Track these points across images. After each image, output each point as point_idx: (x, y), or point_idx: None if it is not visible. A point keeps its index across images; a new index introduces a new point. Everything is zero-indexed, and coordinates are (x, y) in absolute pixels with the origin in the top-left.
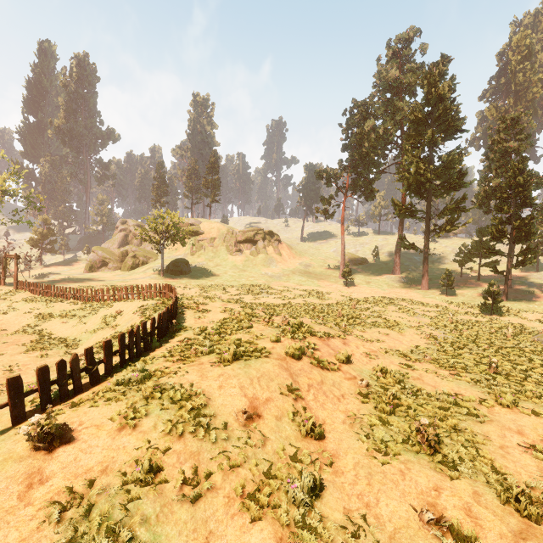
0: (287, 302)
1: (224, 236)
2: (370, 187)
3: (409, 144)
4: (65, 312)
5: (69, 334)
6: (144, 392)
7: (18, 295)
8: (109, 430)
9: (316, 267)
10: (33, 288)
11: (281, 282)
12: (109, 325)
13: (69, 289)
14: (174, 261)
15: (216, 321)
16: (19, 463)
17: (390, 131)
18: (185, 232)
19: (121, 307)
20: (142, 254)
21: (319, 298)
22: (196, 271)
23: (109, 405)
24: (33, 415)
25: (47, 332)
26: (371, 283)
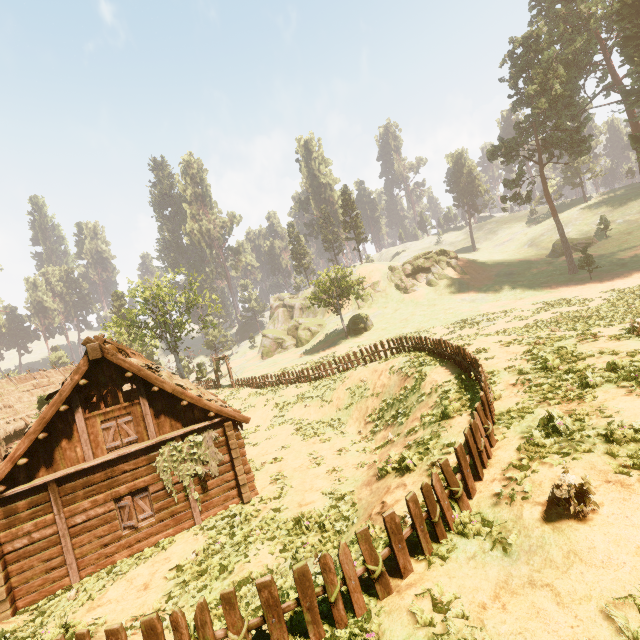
0: (533, 321)
1: (388, 275)
2: (576, 137)
3: (632, 49)
4: (299, 396)
5: (321, 416)
6: (618, 436)
7: (241, 393)
8: (636, 484)
9: (521, 273)
10: (251, 382)
11: (489, 303)
12: (363, 396)
13: (287, 374)
14: (353, 319)
15: (518, 355)
16: (577, 532)
17: (589, 48)
18: (358, 283)
19: (361, 375)
20: (310, 324)
21: (571, 304)
22: (378, 323)
23: (580, 459)
24: (475, 486)
25: (298, 418)
26: (628, 265)
